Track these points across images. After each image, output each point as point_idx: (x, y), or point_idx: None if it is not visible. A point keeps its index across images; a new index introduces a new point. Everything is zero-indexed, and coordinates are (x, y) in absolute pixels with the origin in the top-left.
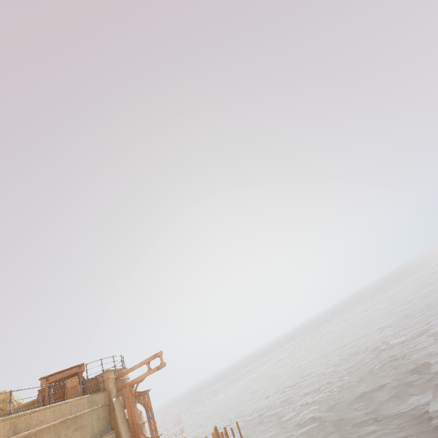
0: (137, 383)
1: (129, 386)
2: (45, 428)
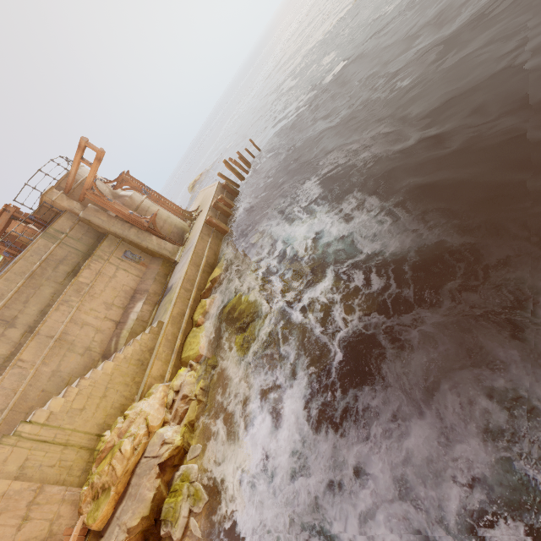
0: (93, 185)
1: (87, 192)
2: (11, 297)
